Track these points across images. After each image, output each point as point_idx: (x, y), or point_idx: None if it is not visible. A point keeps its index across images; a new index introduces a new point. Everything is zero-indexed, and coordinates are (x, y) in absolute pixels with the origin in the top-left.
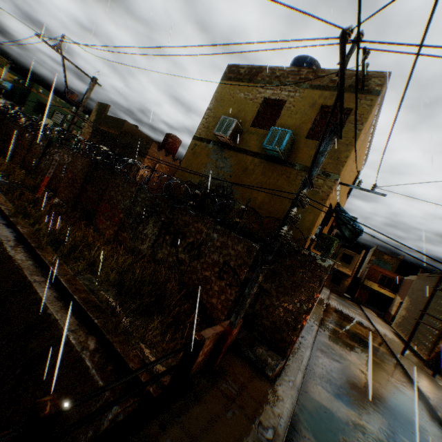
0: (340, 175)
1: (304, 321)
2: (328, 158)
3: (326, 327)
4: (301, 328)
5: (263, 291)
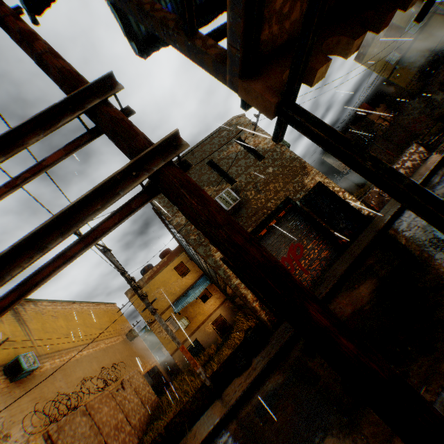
0: None
1: None
2: None
3: None
4: None
5: None
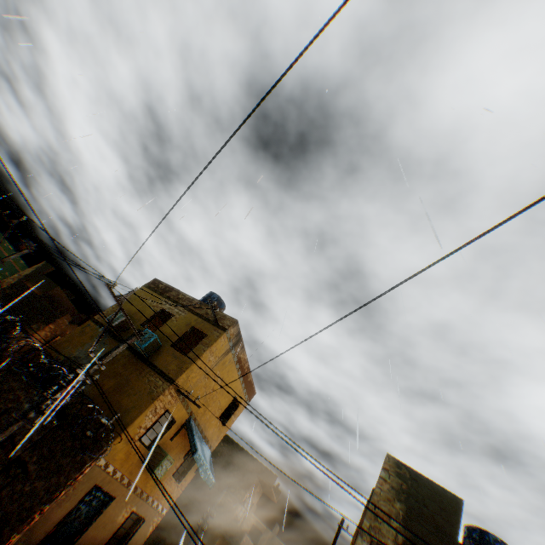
0: (178, 381)
1: (40, 511)
2: (176, 365)
3: None
4: (32, 520)
5: (27, 472)
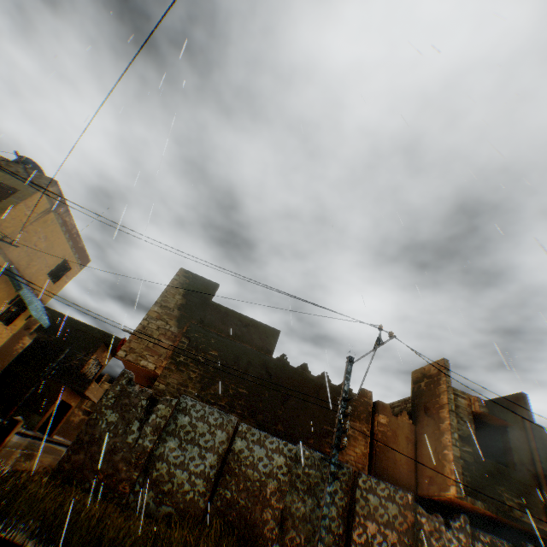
0: None
1: None
2: None
3: None
4: None
5: None
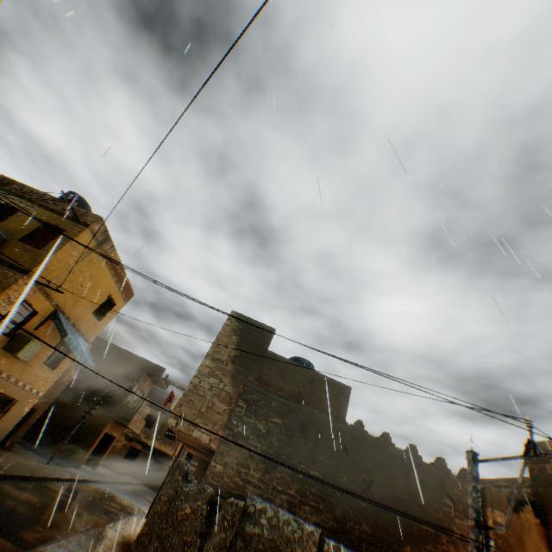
0: (35, 272)
1: None
2: (30, 258)
3: (38, 483)
4: None
5: None
